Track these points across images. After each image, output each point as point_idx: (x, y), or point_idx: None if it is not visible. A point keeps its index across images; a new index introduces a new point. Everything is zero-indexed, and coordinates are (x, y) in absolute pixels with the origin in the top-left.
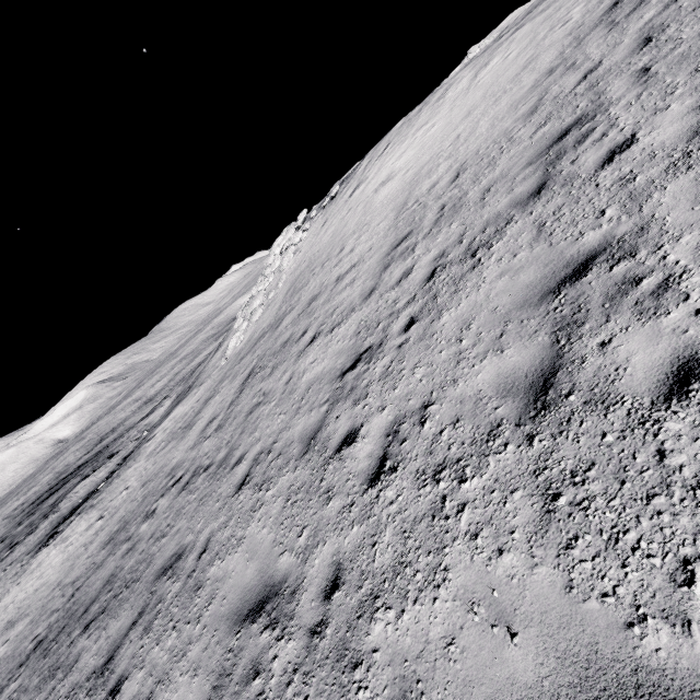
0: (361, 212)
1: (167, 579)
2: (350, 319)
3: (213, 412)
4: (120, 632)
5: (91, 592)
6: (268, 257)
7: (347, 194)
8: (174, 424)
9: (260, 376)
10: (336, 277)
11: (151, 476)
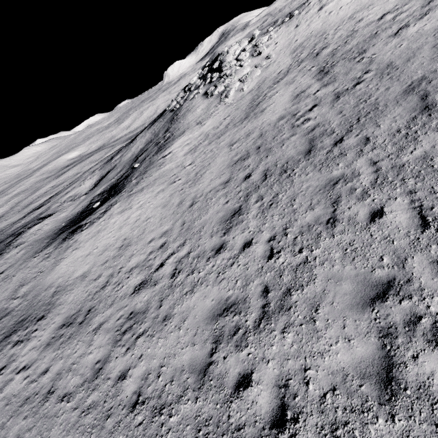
0: (352, 7)
1: (429, 83)
2: (437, 10)
3: (294, 93)
4: (412, 106)
5: (290, 154)
6: (227, 57)
7: (312, 11)
8: (201, 136)
9: (346, 60)
10: (369, 22)
11: (237, 139)
